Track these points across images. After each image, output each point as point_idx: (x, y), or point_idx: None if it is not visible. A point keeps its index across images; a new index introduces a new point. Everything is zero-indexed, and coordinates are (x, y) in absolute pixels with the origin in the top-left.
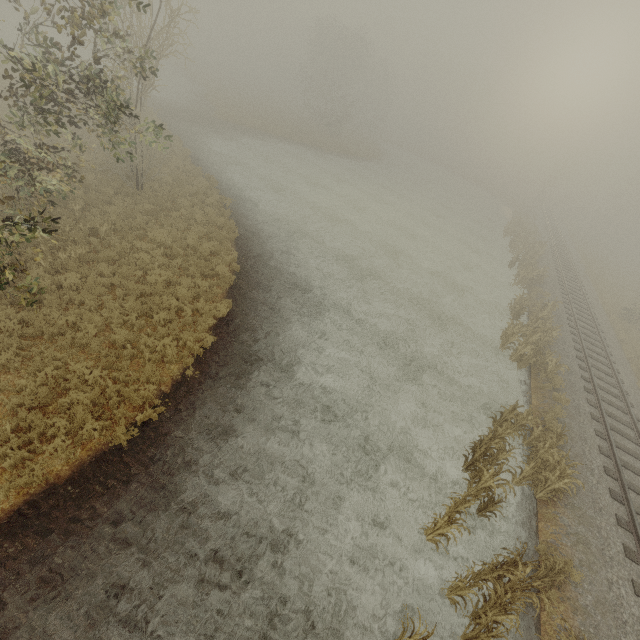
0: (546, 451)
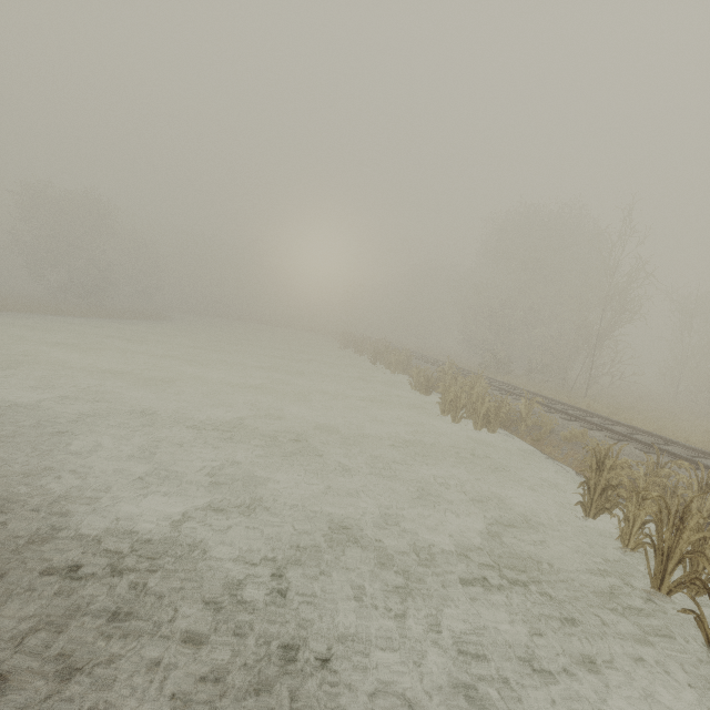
0: (701, 498)
